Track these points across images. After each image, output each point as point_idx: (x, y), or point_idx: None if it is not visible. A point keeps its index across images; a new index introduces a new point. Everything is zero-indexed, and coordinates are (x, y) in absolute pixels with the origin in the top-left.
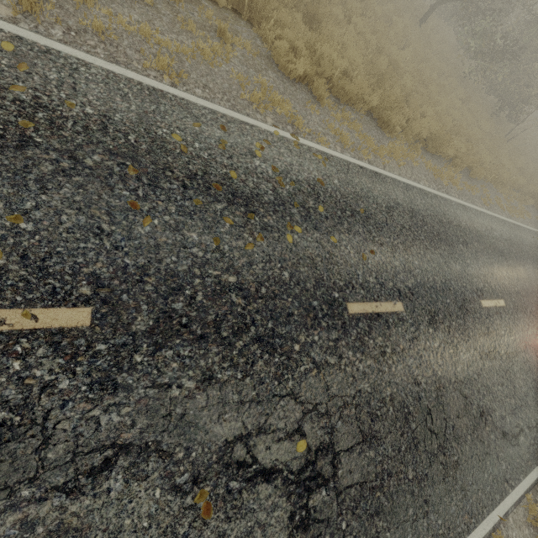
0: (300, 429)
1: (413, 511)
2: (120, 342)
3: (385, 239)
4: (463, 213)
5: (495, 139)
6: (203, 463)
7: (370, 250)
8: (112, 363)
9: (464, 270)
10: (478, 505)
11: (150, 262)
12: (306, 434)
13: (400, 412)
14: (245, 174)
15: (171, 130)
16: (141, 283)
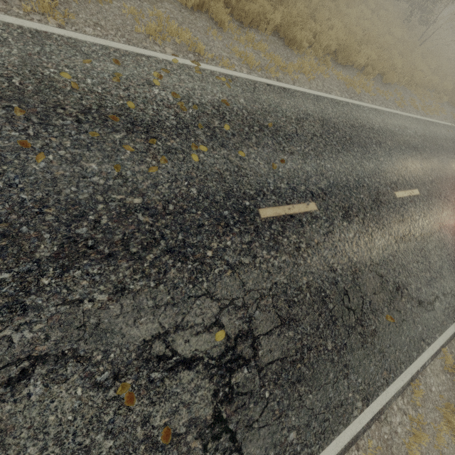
0: (218, 322)
1: (333, 375)
2: (25, 269)
3: (295, 148)
4: (376, 117)
5: (407, 44)
6: (123, 361)
7: (280, 159)
8: (18, 288)
9: (377, 167)
10: (396, 363)
11: (49, 195)
12: (224, 325)
13: (317, 296)
14: (143, 103)
15: (60, 69)
16: (41, 215)
